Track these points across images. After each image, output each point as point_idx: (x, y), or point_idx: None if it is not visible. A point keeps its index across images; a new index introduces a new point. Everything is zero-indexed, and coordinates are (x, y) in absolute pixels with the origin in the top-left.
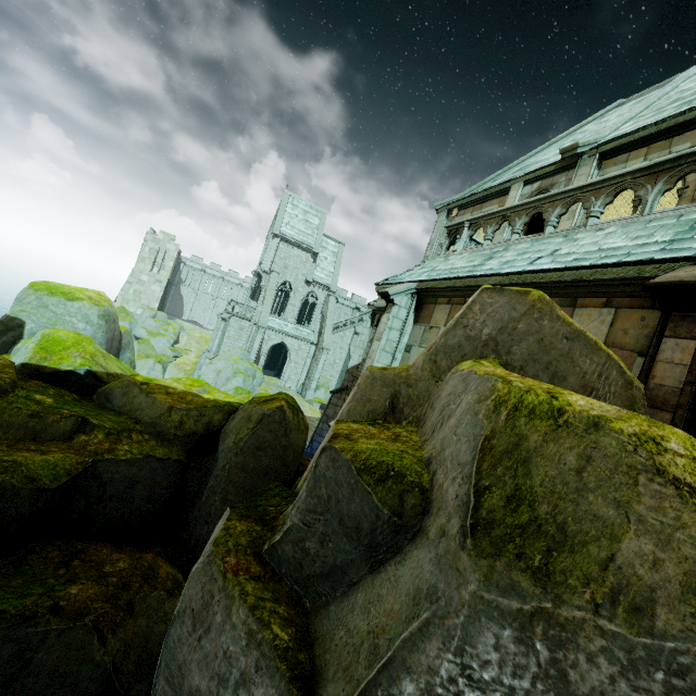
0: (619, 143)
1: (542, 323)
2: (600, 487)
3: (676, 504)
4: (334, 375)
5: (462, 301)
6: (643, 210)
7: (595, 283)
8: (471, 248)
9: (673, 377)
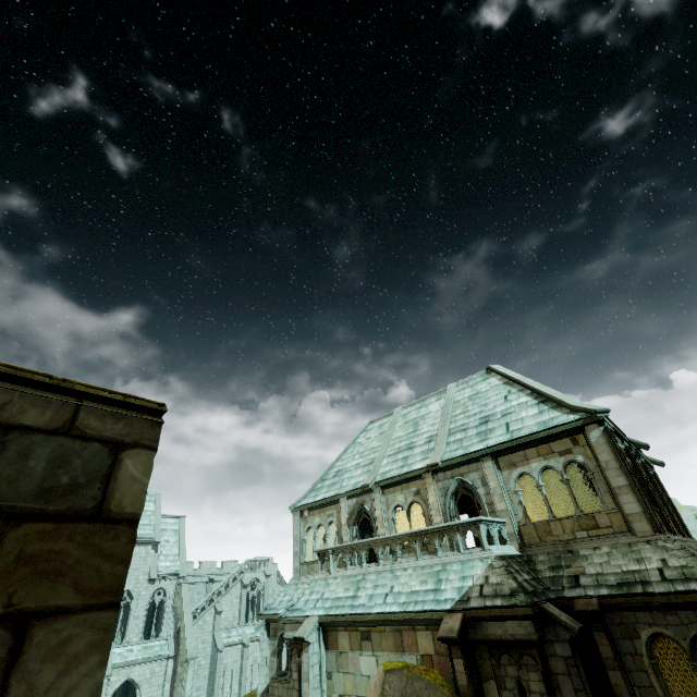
0: (387, 482)
1: (415, 685)
2: None
3: None
4: (201, 685)
5: (355, 628)
6: (417, 556)
7: (418, 619)
8: (340, 570)
9: (463, 679)
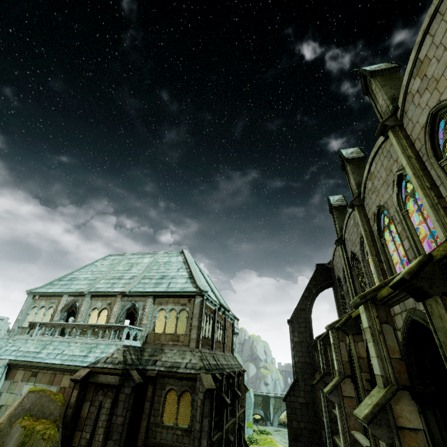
0: (96, 293)
1: (43, 399)
2: (35, 444)
3: (43, 442)
4: None
5: (30, 369)
6: (87, 337)
7: (68, 369)
8: (39, 336)
9: (74, 400)
